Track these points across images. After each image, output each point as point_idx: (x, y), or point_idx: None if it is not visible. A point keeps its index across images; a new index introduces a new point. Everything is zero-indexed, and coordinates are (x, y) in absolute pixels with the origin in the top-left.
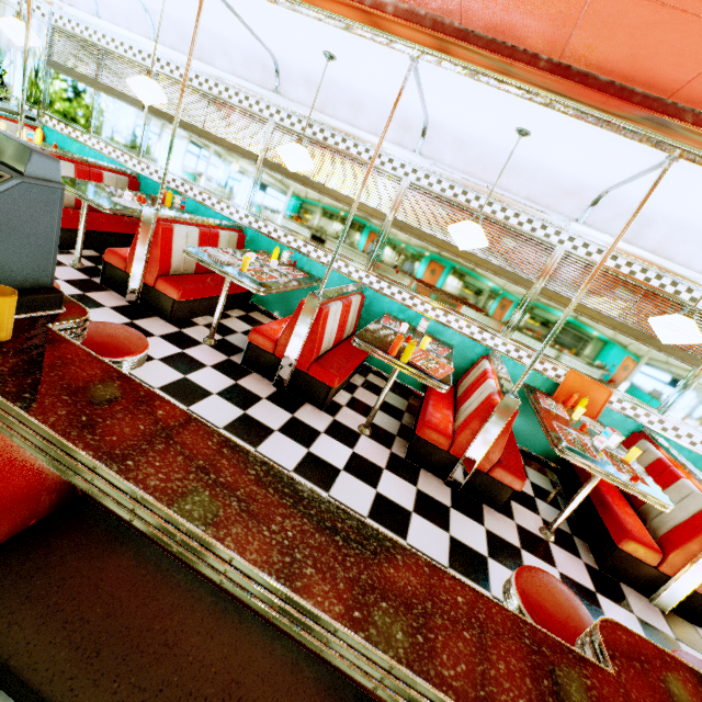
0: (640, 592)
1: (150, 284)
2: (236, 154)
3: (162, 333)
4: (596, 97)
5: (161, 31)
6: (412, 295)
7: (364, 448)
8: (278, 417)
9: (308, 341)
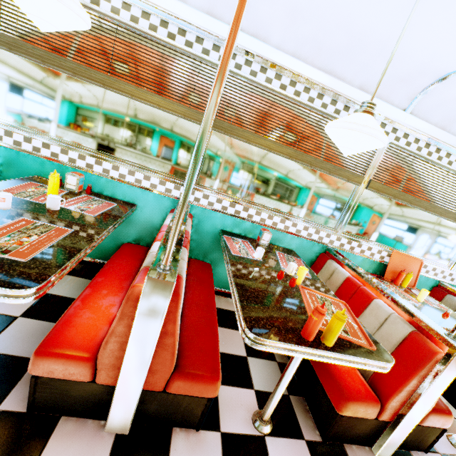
0: None
1: None
2: None
3: None
4: None
5: None
6: (247, 206)
7: None
8: None
9: (159, 349)
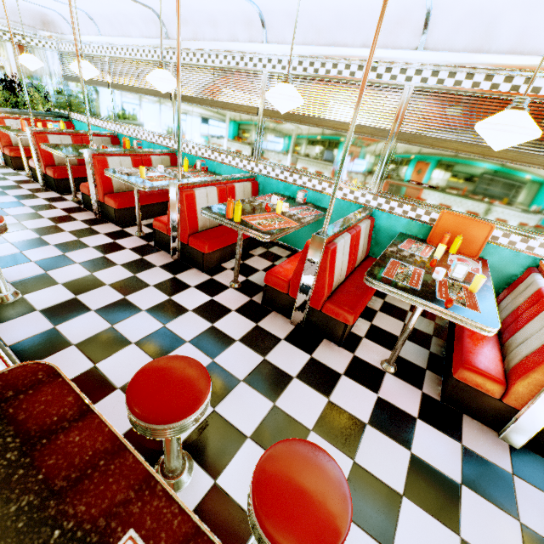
0: (488, 426)
1: (102, 201)
2: (159, 97)
3: (107, 232)
4: None
5: (101, 26)
6: (291, 172)
7: (225, 296)
8: (160, 277)
9: (182, 220)
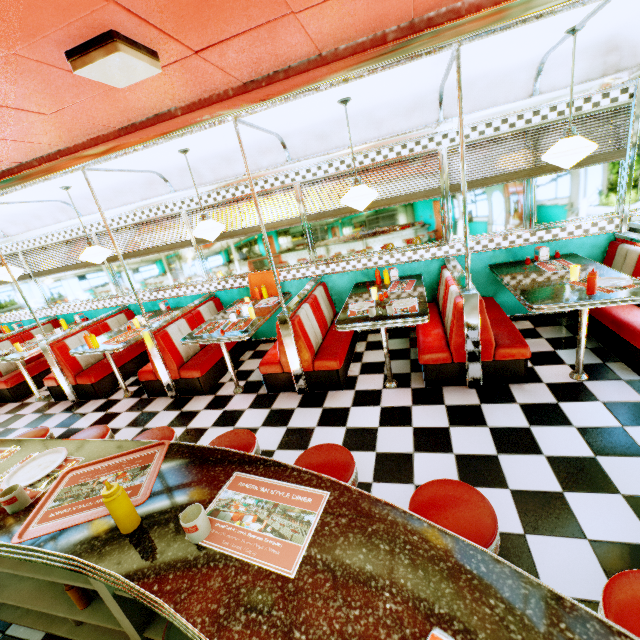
0: (294, 392)
1: None
2: (20, 281)
3: (7, 411)
4: (3, 182)
5: None
6: (150, 292)
7: (118, 406)
8: (60, 419)
9: (63, 367)
